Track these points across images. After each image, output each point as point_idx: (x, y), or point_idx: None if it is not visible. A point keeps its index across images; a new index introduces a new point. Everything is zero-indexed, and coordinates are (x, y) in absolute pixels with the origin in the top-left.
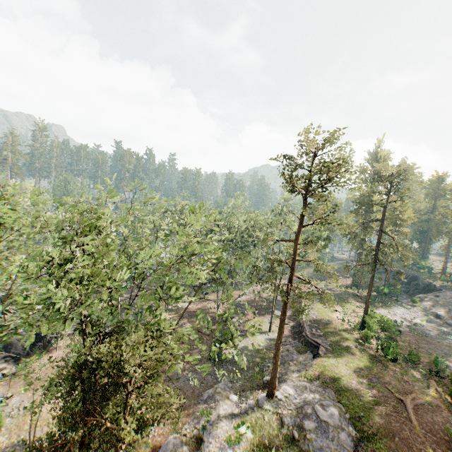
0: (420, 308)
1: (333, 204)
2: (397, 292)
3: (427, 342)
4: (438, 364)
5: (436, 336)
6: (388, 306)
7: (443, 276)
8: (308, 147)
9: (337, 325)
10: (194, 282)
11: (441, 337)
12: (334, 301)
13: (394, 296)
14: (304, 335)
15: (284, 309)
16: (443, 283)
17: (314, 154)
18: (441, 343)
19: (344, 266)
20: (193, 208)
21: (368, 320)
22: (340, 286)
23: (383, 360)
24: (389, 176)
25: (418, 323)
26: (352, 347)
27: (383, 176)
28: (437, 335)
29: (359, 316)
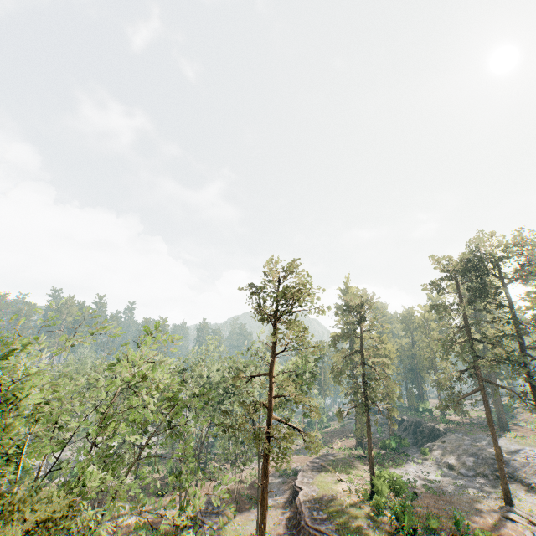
0: (432, 461)
1: (301, 327)
2: (405, 444)
3: (447, 502)
4: (459, 524)
5: (454, 492)
6: (399, 465)
7: (443, 416)
8: (271, 275)
9: (343, 499)
10: (138, 417)
11: (459, 492)
12: (337, 468)
13: (404, 452)
14: (303, 524)
15: (265, 469)
16: (446, 425)
17: (278, 282)
18: (460, 500)
19: (337, 413)
20: (145, 328)
21: (375, 481)
22: (344, 448)
23: (401, 535)
24: (357, 306)
25: (433, 480)
26: (363, 525)
27: (351, 307)
28: (455, 490)
29: (369, 483)
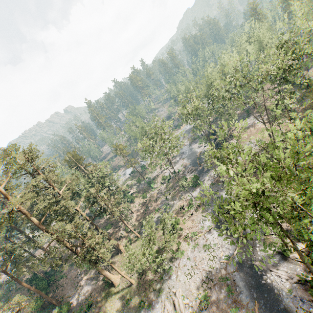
0: None
1: None
2: None
3: None
4: None
5: None
6: None
7: None
8: None
9: None
10: None
11: None
12: None
13: None
14: None
15: None
16: None
17: None
18: None
19: None
20: None
21: None
22: None
23: None
24: None
25: None
26: None
27: None
28: None
29: None
